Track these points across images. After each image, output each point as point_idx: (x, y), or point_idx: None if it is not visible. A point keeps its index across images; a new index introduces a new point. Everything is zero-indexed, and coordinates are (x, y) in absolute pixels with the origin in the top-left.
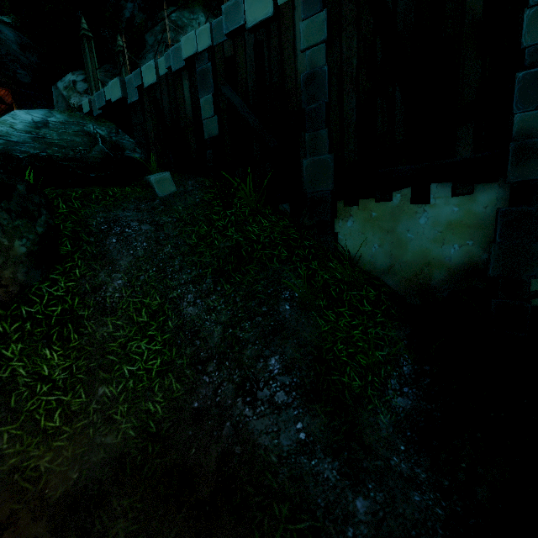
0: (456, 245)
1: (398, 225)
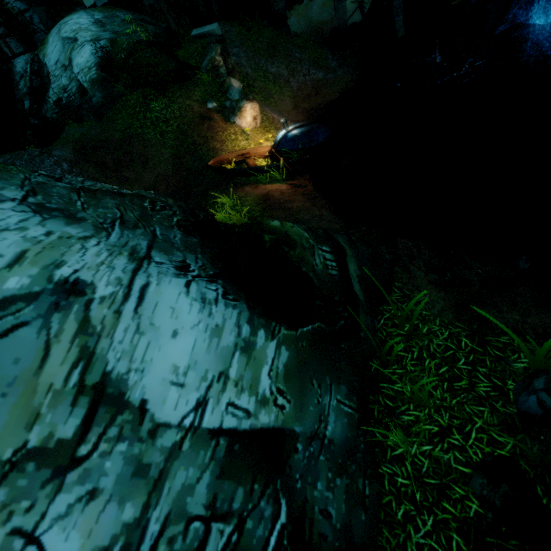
0: (326, 12)
1: (308, 13)
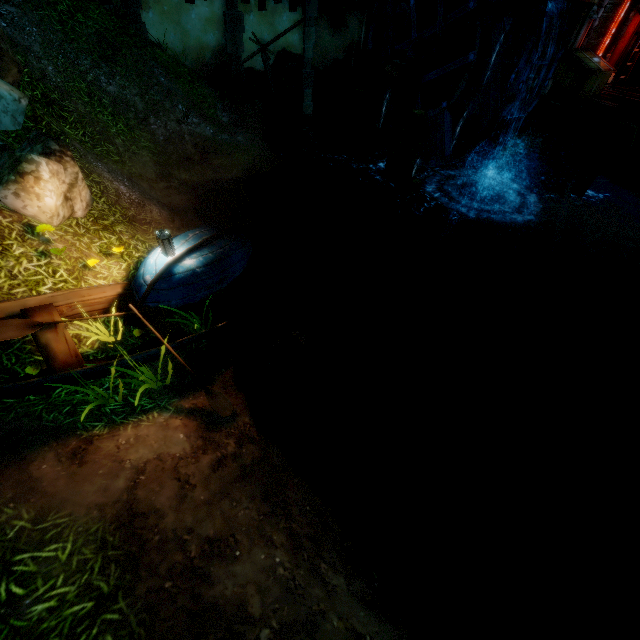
0: (212, 34)
1: (182, 19)
